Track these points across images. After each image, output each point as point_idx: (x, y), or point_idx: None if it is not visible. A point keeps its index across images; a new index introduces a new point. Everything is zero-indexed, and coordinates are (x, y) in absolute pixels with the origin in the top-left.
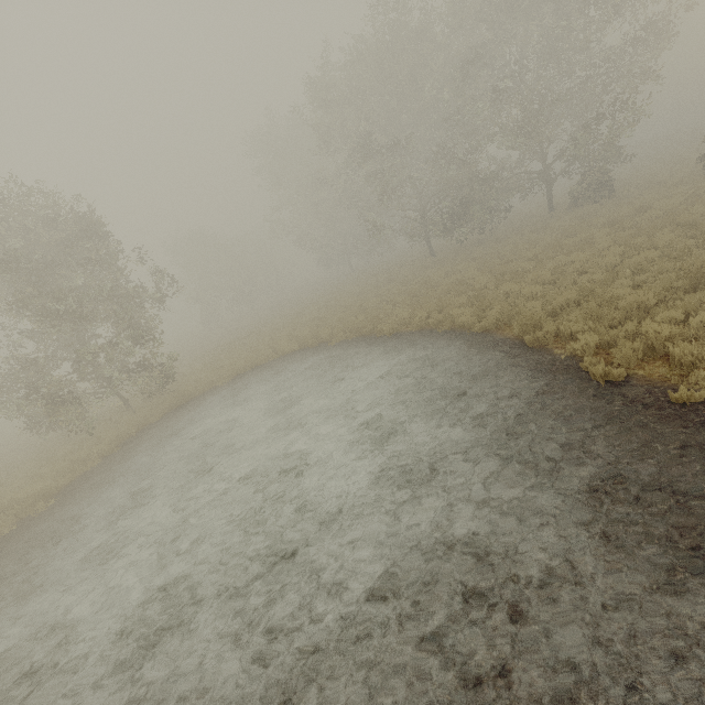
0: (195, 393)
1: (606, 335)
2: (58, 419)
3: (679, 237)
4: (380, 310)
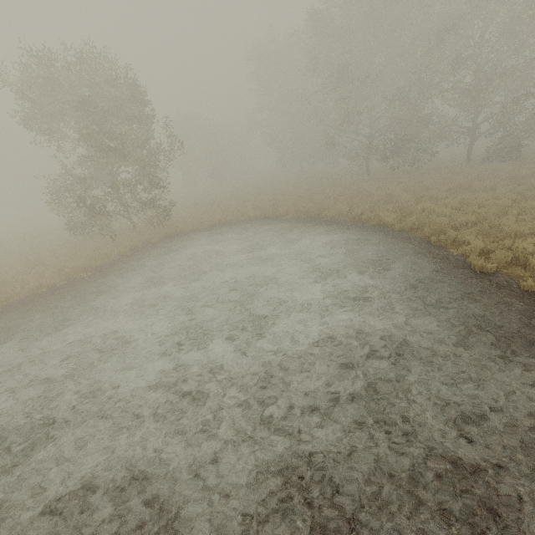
0: (182, 230)
1: (489, 245)
2: (96, 222)
3: None
4: (325, 203)
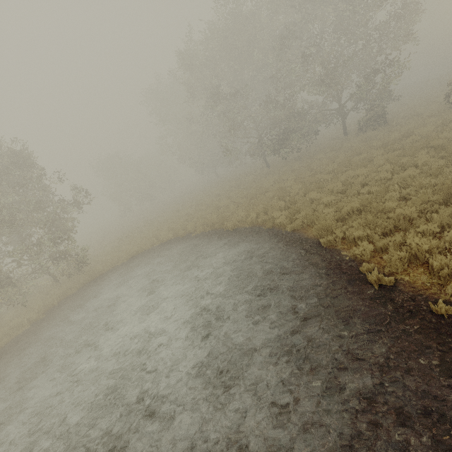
0: (102, 271)
1: (379, 243)
2: None
3: (433, 157)
4: (228, 209)
